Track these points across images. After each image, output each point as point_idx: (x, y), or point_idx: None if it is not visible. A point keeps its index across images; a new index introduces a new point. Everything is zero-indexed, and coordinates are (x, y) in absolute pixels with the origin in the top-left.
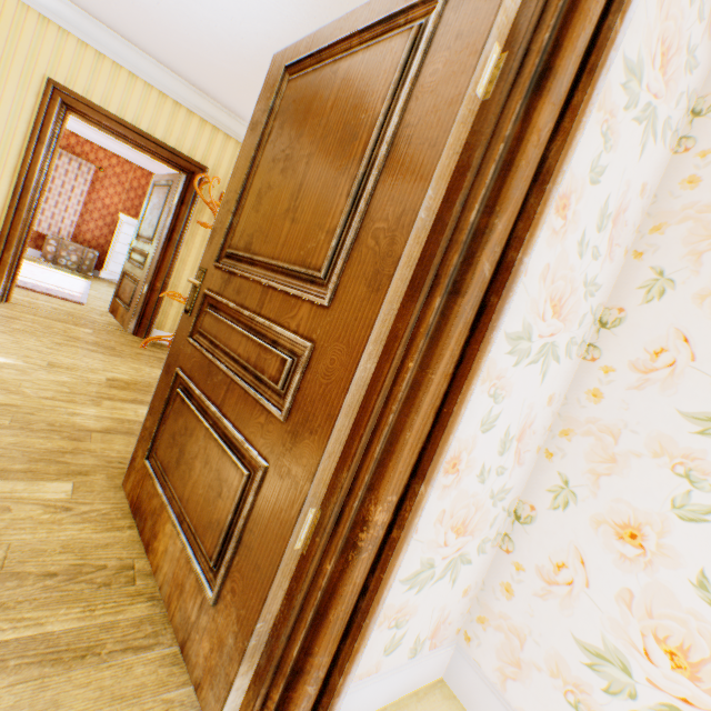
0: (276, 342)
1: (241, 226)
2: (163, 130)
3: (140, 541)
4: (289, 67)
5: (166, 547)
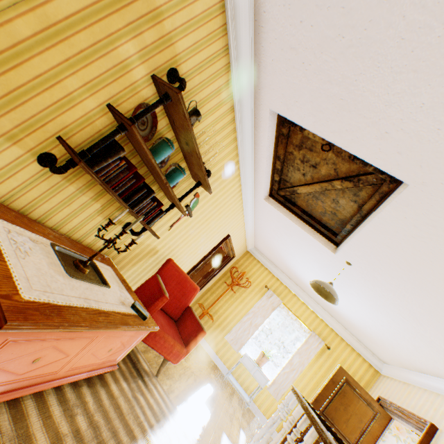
0: None
1: (329, 410)
2: (236, 244)
3: None
4: (346, 379)
5: None
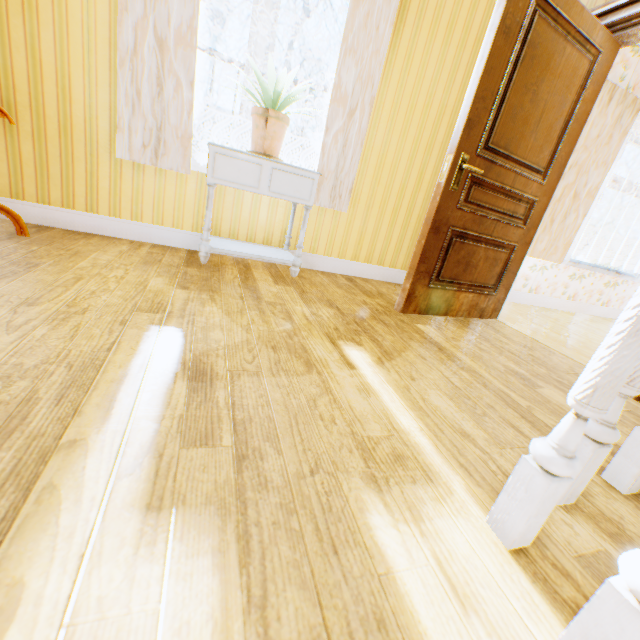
0: (519, 200)
1: (500, 130)
2: None
3: (439, 316)
4: None
5: (461, 303)
